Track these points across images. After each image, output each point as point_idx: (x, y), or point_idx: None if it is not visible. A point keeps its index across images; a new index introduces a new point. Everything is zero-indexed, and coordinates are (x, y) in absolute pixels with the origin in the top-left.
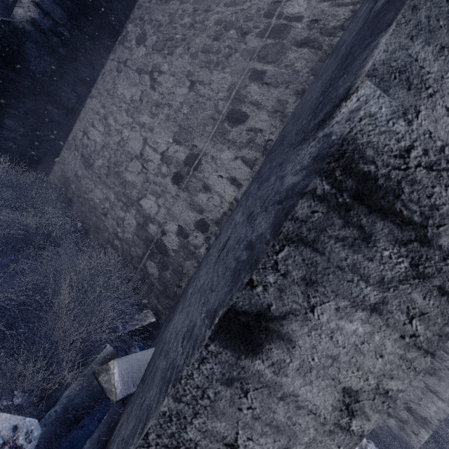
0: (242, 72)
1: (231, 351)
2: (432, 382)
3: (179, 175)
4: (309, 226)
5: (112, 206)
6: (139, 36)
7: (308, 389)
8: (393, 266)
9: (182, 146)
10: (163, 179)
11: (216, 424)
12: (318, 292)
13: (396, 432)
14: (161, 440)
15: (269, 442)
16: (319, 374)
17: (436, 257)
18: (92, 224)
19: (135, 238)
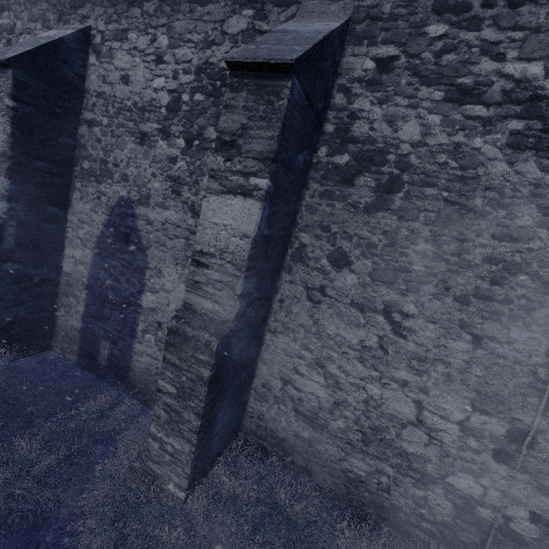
0: None
1: None
2: None
3: (503, 452)
4: None
5: (395, 482)
6: (332, 254)
7: None
8: None
9: (494, 417)
10: (477, 456)
11: None
12: None
13: None
14: None
15: None
16: None
17: None
18: (368, 502)
19: (459, 522)
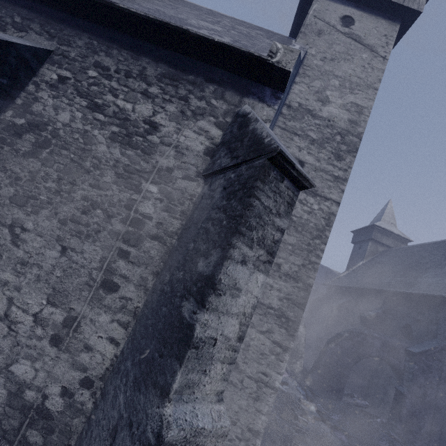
0: (111, 248)
1: None
2: (258, 405)
3: (57, 336)
4: None
5: None
6: None
7: None
8: None
9: (59, 308)
10: (39, 342)
11: None
12: None
13: None
14: None
15: None
16: None
17: None
18: None
19: (8, 410)
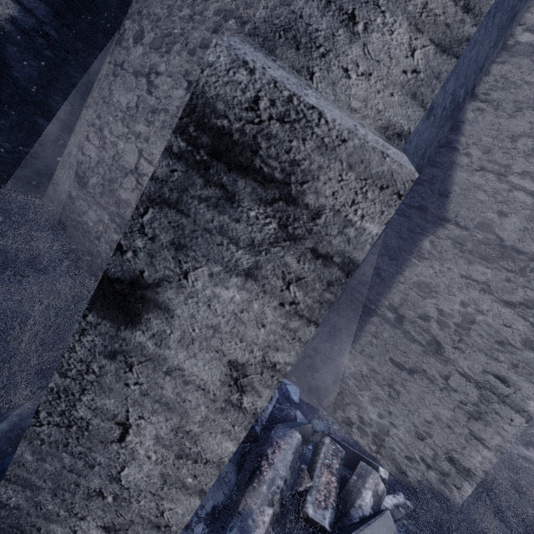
0: None
1: (110, 321)
2: (477, 427)
3: None
4: (171, 187)
5: (106, 229)
6: (136, 33)
7: (193, 363)
8: (262, 228)
9: None
10: None
11: (105, 401)
12: (189, 257)
13: (436, 486)
14: (52, 418)
15: (161, 421)
16: (202, 347)
17: (305, 216)
18: (86, 250)
19: None
